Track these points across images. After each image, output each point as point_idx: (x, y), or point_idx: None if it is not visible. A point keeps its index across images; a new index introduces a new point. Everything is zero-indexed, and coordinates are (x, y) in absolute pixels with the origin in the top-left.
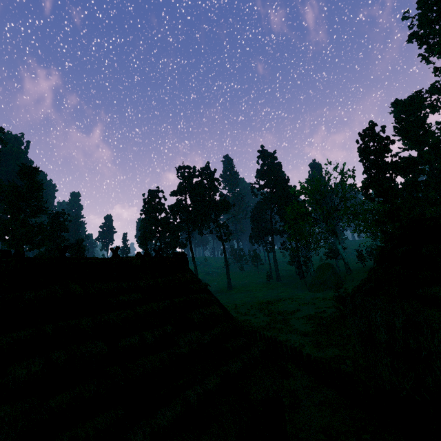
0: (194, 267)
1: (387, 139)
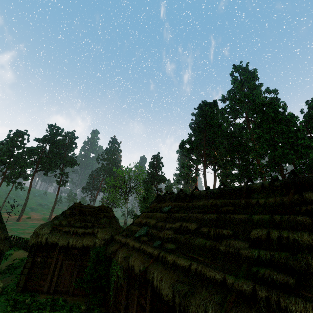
0: (27, 196)
1: (161, 164)
